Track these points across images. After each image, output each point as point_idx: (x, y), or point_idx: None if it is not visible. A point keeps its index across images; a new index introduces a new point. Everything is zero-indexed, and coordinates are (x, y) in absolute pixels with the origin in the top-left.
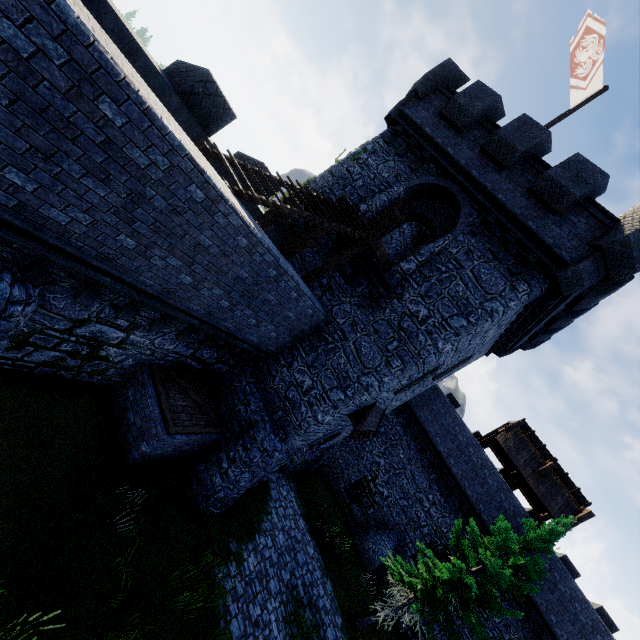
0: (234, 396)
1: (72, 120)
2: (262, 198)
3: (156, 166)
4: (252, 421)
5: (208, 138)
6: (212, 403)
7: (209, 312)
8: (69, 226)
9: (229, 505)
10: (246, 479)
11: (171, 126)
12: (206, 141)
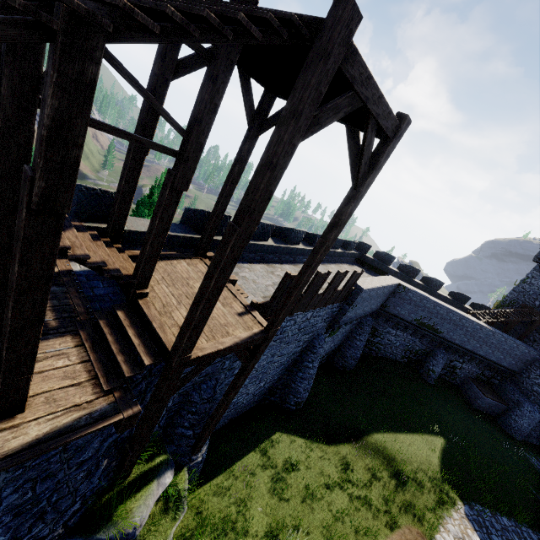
0: (505, 391)
1: (458, 324)
2: (490, 320)
3: (469, 325)
4: (519, 400)
5: (465, 306)
6: (496, 394)
7: (485, 354)
8: (456, 339)
9: (522, 436)
10: (526, 423)
11: (471, 318)
12: (464, 307)
